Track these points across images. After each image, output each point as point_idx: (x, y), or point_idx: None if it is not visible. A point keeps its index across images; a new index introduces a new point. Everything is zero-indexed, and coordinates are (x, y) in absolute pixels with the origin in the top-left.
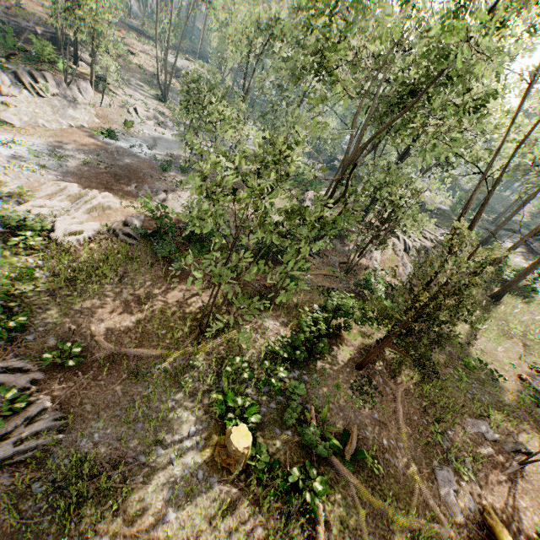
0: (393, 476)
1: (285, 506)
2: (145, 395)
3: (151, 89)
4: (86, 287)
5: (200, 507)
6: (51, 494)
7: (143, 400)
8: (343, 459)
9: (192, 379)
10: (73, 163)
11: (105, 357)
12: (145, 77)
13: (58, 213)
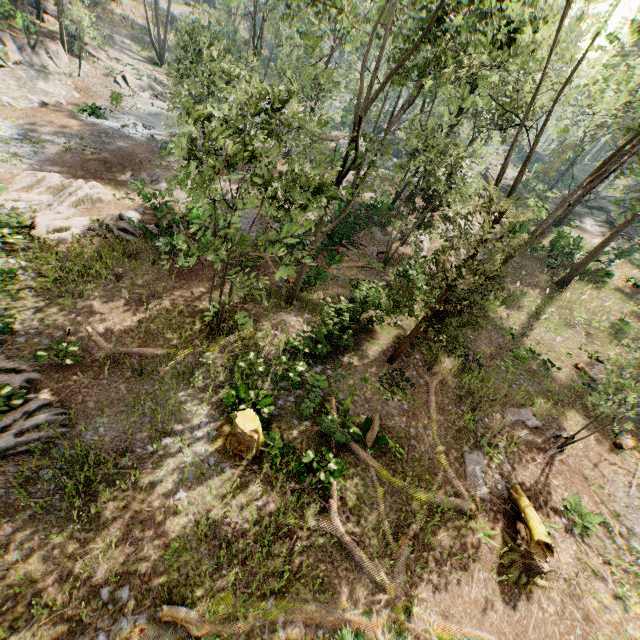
0: (418, 460)
1: (300, 486)
2: (152, 392)
3: (143, 50)
4: (79, 288)
5: (209, 485)
6: (59, 480)
7: (149, 397)
8: (364, 445)
9: (203, 376)
10: (52, 149)
11: (106, 357)
12: (133, 33)
13: (39, 208)
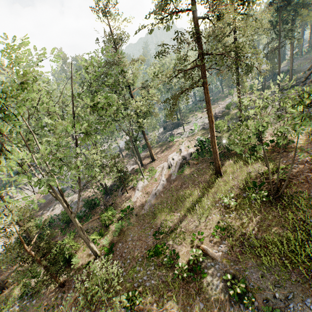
0: None
1: None
2: None
3: None
4: None
5: None
6: None
7: None
8: None
9: None
10: None
11: None
12: None
13: None
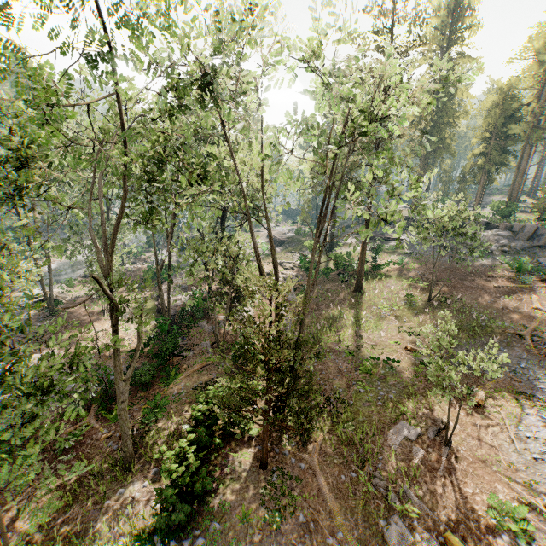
0: None
1: None
2: None
3: None
4: None
5: None
6: None
7: None
8: None
9: None
10: None
11: None
12: None
13: None
